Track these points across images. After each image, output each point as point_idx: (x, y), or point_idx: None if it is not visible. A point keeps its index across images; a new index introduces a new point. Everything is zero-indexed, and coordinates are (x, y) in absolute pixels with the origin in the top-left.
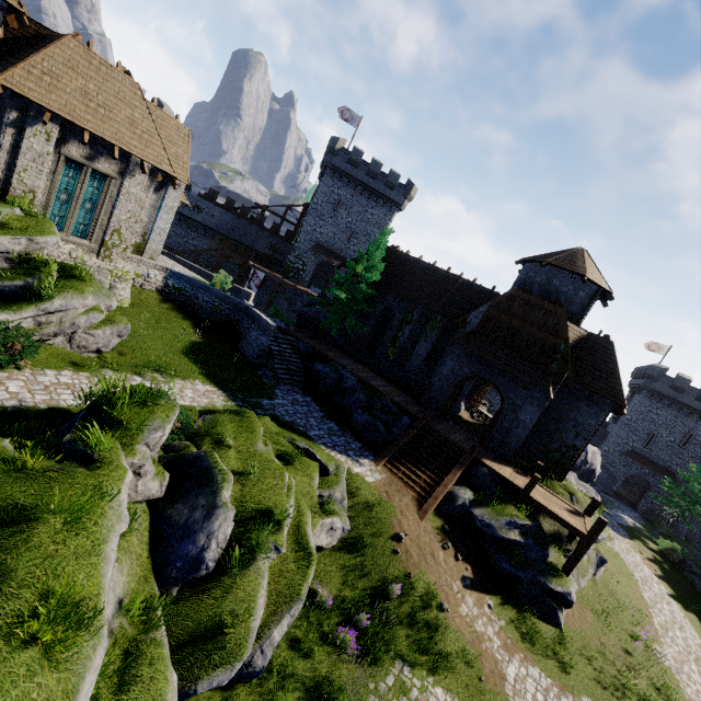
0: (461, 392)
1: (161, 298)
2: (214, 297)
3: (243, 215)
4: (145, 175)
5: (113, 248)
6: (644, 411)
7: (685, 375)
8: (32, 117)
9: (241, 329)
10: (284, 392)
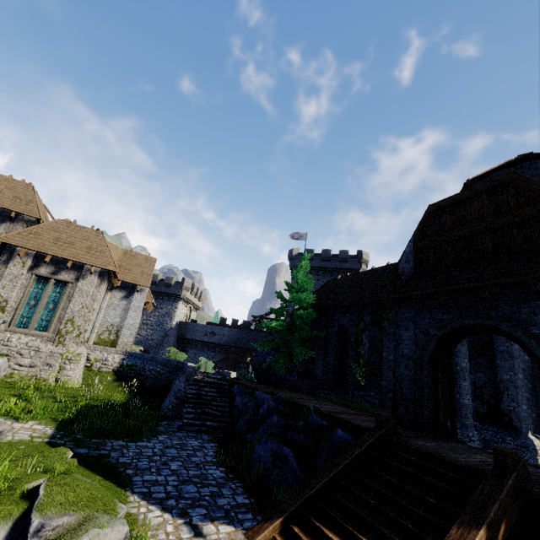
0: (512, 414)
1: (115, 377)
2: (158, 364)
3: (245, 327)
4: (95, 276)
5: (67, 334)
6: None
7: None
8: (15, 256)
9: (172, 385)
10: (173, 437)
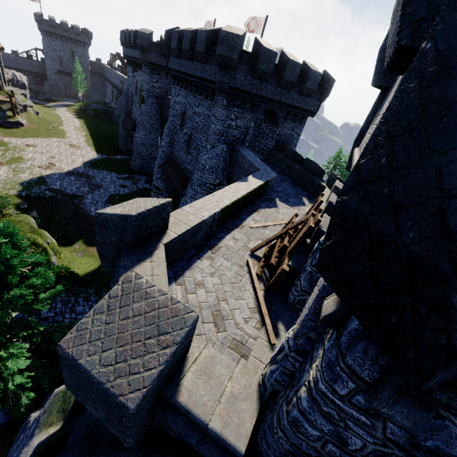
0: None
1: None
2: None
3: None
4: None
5: None
6: (49, 45)
7: (51, 16)
8: None
9: None
10: None
